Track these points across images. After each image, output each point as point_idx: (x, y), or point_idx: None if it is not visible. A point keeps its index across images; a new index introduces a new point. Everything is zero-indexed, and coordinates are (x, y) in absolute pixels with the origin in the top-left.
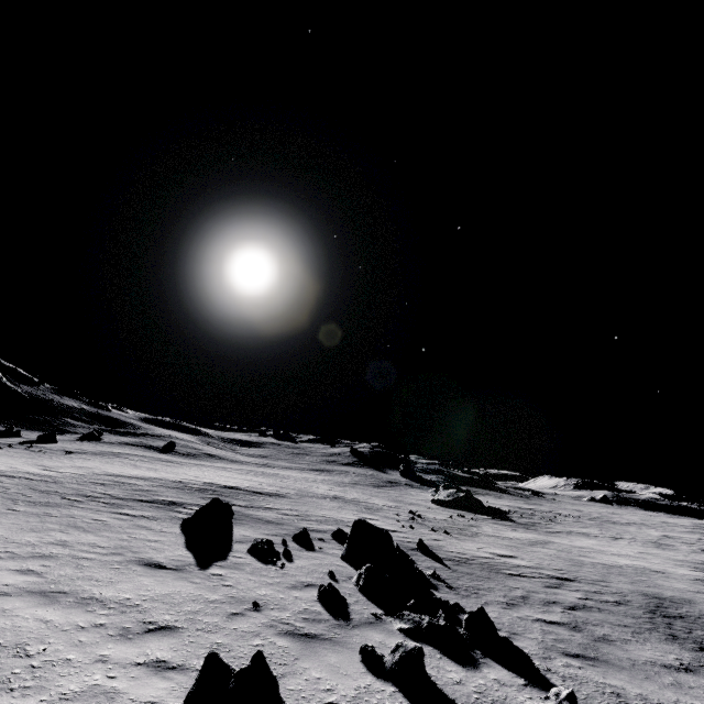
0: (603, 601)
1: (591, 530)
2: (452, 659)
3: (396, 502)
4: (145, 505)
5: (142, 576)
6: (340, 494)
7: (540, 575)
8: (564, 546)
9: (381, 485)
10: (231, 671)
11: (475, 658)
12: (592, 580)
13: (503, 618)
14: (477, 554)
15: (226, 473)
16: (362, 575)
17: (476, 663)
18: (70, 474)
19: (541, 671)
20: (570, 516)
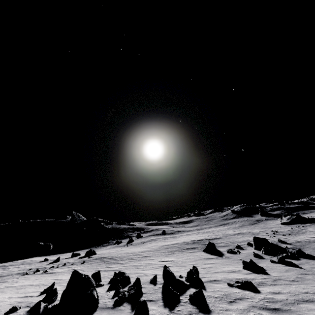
0: None
1: None
2: (293, 260)
3: (264, 228)
4: (187, 250)
5: (212, 260)
6: (239, 232)
7: None
8: None
9: (253, 223)
10: (247, 262)
11: (300, 259)
12: None
13: (311, 252)
14: (304, 239)
15: (192, 236)
16: (263, 250)
17: (300, 259)
18: (156, 248)
19: None
20: None
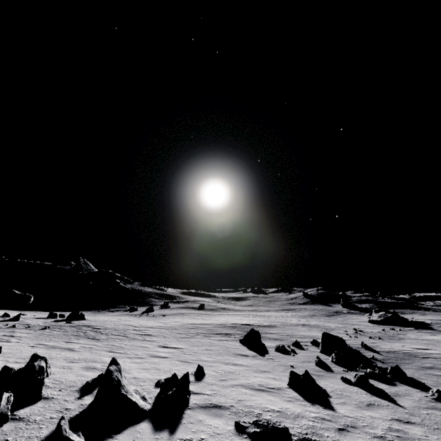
0: None
1: None
2: (383, 383)
3: (343, 324)
4: (217, 335)
5: (244, 358)
6: (306, 322)
7: None
8: None
9: (330, 315)
10: (299, 375)
11: (395, 384)
12: None
13: (414, 373)
14: (402, 349)
15: (238, 317)
16: (333, 357)
17: (395, 385)
18: (176, 325)
19: (430, 389)
20: None
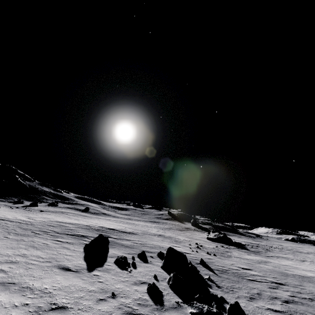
0: (303, 298)
1: (289, 256)
2: None
3: (189, 238)
4: (69, 236)
5: (57, 275)
6: (162, 233)
7: (266, 281)
8: (276, 264)
9: (182, 229)
10: None
11: None
12: (294, 284)
13: (248, 307)
14: (231, 267)
15: (110, 222)
16: (171, 278)
17: None
18: (39, 221)
19: None
20: (277, 248)
